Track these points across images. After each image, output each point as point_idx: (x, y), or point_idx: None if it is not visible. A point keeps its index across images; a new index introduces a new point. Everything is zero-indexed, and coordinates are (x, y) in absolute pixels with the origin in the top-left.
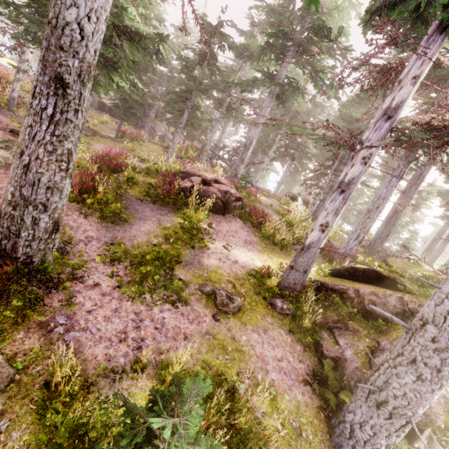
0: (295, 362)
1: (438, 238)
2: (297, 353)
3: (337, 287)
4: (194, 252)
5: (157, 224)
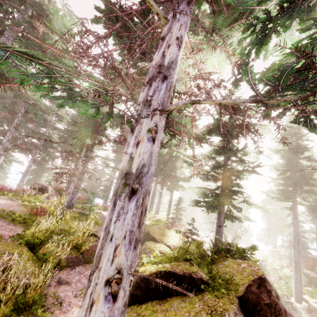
0: None
1: (154, 194)
2: None
3: None
4: None
5: None
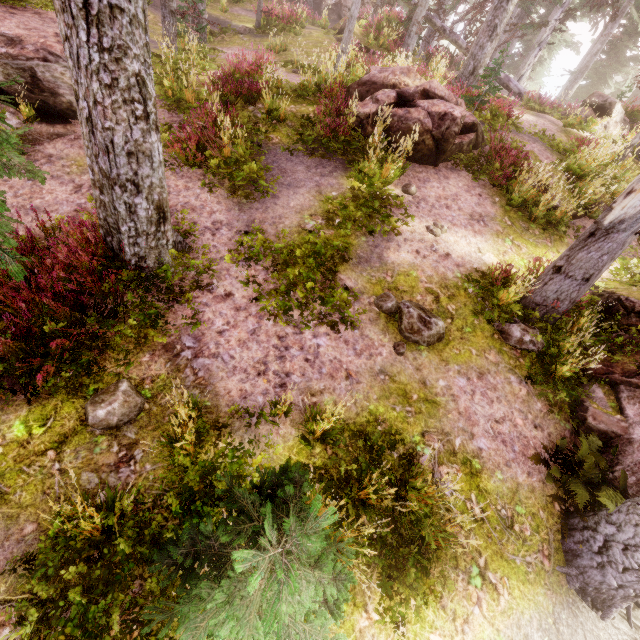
0: (525, 427)
1: None
2: (534, 414)
3: None
4: (373, 240)
5: (315, 193)
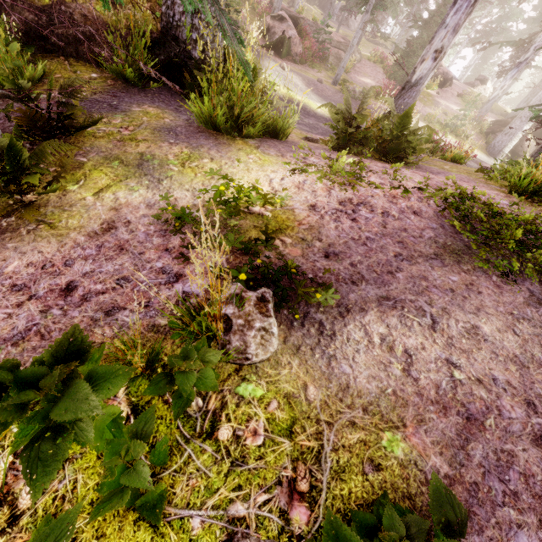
0: (477, 138)
1: None
2: (478, 137)
3: (503, 119)
4: (436, 103)
5: None
